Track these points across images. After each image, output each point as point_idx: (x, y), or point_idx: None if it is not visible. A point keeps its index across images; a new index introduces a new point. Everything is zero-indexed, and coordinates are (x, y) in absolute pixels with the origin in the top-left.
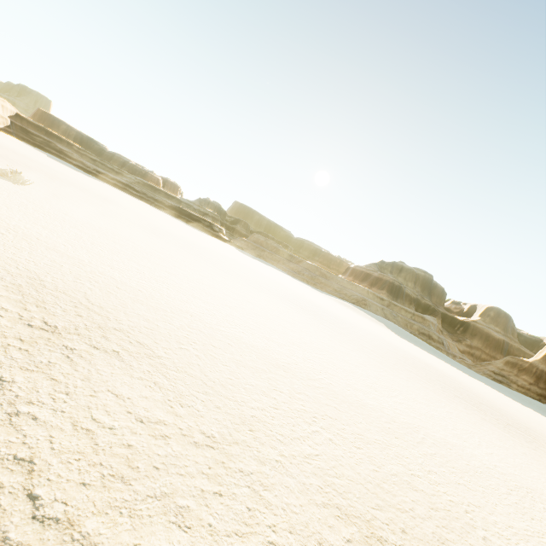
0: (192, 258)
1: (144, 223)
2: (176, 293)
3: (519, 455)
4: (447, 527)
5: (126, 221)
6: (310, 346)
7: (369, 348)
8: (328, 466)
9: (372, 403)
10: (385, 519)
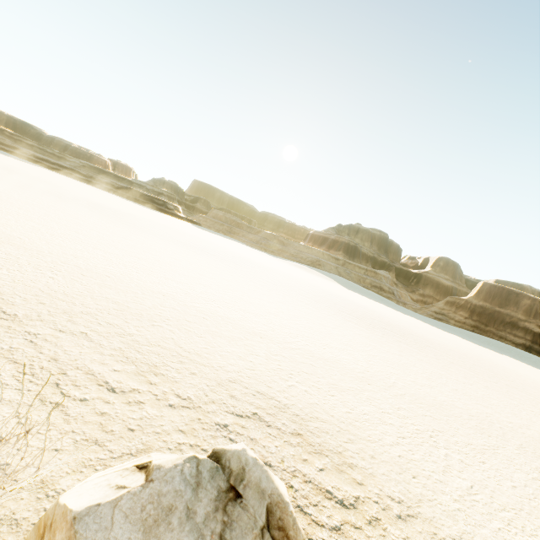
0: (88, 213)
1: (55, 191)
2: (2, 214)
3: (348, 333)
4: (114, 315)
5: (23, 185)
6: (160, 262)
7: (268, 280)
8: (11, 279)
9: (178, 286)
10: (30, 298)
